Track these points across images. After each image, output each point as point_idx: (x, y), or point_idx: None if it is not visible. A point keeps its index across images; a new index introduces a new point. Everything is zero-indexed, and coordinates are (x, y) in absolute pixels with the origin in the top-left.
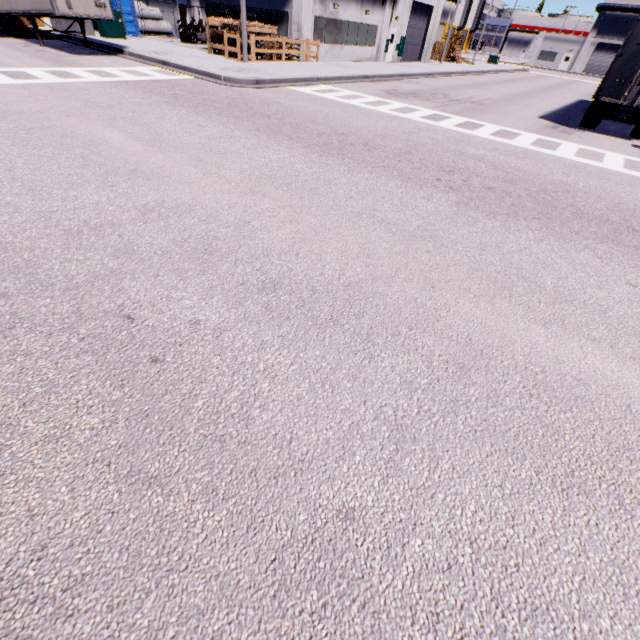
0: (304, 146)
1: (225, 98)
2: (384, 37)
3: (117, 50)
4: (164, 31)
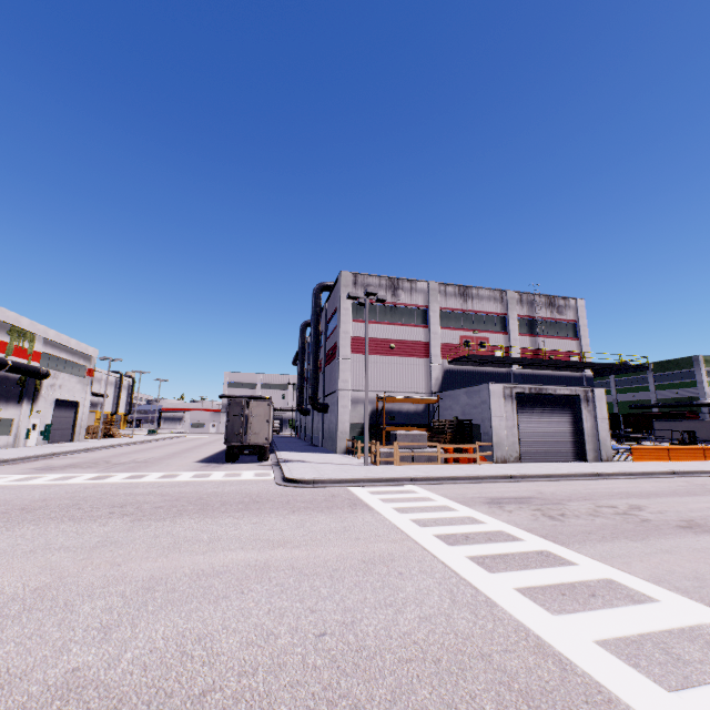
0: None
1: None
2: (24, 426)
3: None
4: None
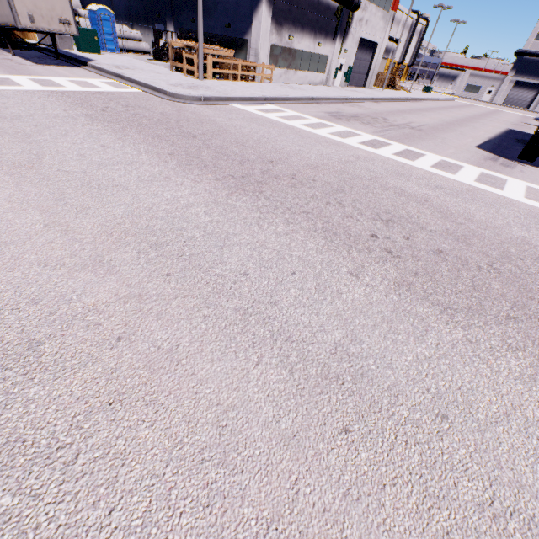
0: (216, 178)
1: (159, 113)
2: (333, 65)
3: (83, 62)
4: (143, 50)
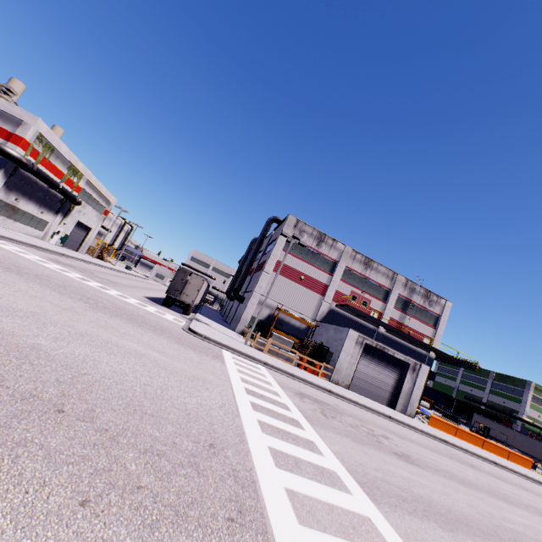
0: None
1: None
2: (53, 229)
3: None
4: None
